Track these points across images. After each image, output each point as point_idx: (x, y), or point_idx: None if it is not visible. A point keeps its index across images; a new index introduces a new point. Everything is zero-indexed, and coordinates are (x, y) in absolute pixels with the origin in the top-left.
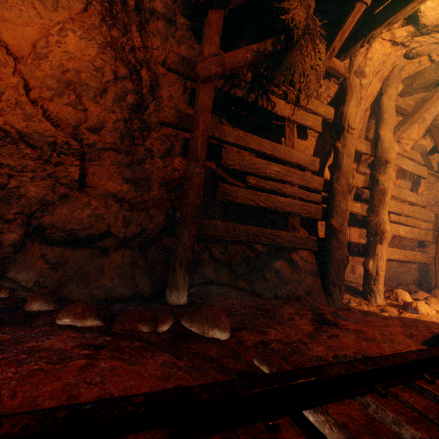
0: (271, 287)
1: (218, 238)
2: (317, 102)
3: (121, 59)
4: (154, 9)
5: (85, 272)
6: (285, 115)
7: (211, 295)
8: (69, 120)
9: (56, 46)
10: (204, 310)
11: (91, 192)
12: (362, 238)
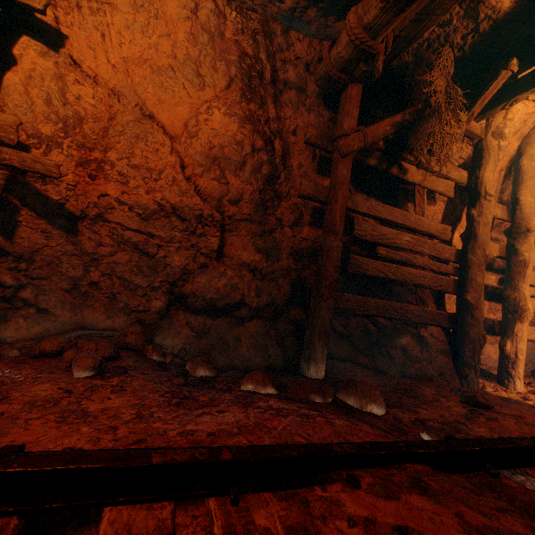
0: (397, 365)
1: (349, 311)
2: (449, 166)
3: (258, 131)
4: (287, 79)
5: (225, 341)
6: (416, 182)
7: (339, 370)
8: (214, 194)
9: (204, 124)
10: (358, 385)
11: (227, 262)
12: (492, 313)
